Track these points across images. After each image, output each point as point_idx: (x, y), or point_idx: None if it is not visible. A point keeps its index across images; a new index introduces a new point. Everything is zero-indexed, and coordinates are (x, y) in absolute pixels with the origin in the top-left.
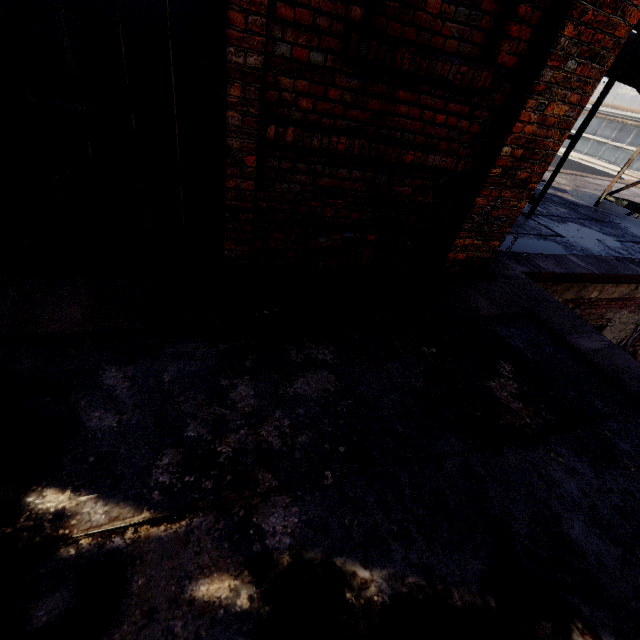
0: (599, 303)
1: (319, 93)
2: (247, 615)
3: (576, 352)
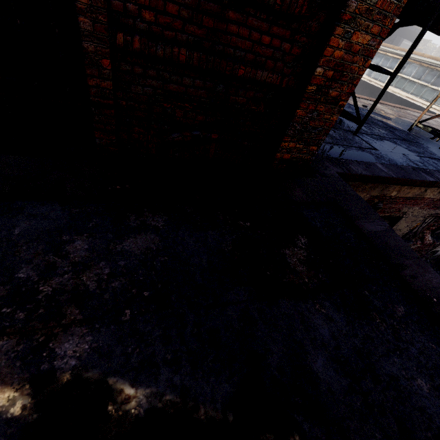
0: (397, 200)
1: (159, 7)
2: (15, 421)
3: (361, 232)
